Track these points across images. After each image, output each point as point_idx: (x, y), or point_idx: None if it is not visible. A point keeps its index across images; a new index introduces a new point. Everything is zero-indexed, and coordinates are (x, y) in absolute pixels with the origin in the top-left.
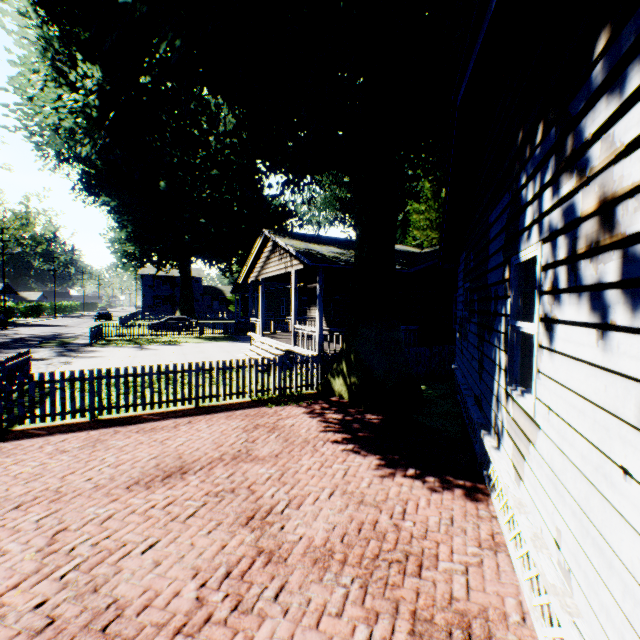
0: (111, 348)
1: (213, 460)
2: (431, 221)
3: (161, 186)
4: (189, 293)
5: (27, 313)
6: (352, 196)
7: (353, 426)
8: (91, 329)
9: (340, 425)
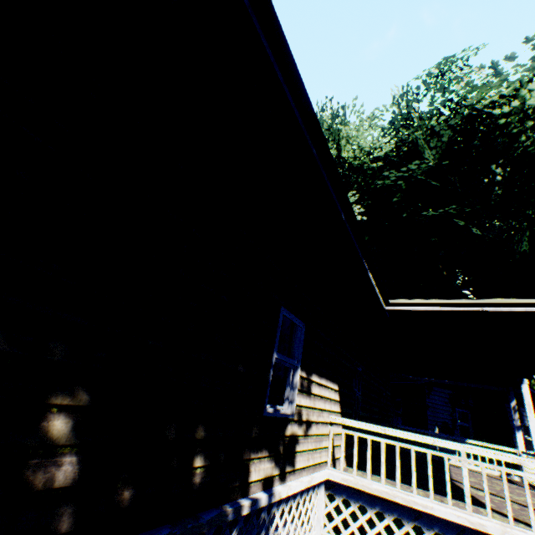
0: None
1: None
2: None
3: None
4: None
5: None
6: None
7: None
8: None
9: None
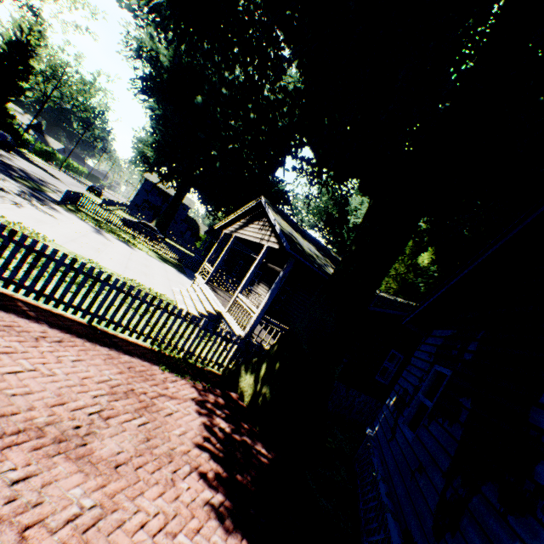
0: (73, 216)
1: (27, 428)
2: (398, 273)
3: (197, 100)
4: (172, 213)
5: (39, 153)
6: (339, 217)
7: (236, 456)
8: (68, 191)
9: (223, 445)
